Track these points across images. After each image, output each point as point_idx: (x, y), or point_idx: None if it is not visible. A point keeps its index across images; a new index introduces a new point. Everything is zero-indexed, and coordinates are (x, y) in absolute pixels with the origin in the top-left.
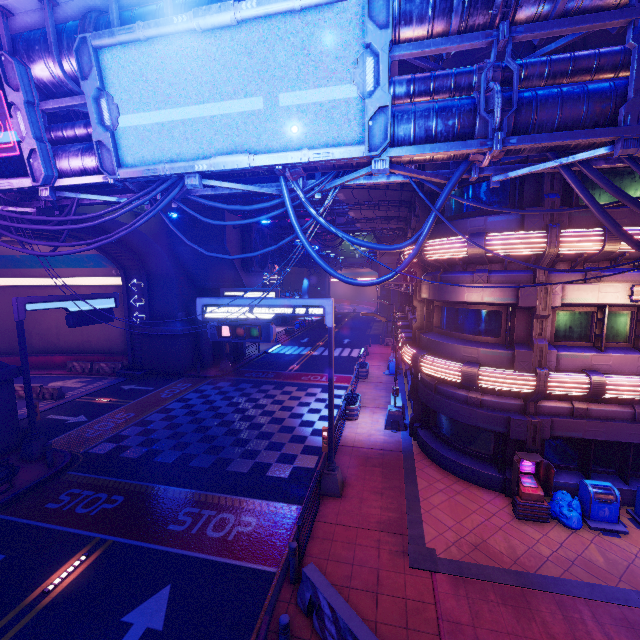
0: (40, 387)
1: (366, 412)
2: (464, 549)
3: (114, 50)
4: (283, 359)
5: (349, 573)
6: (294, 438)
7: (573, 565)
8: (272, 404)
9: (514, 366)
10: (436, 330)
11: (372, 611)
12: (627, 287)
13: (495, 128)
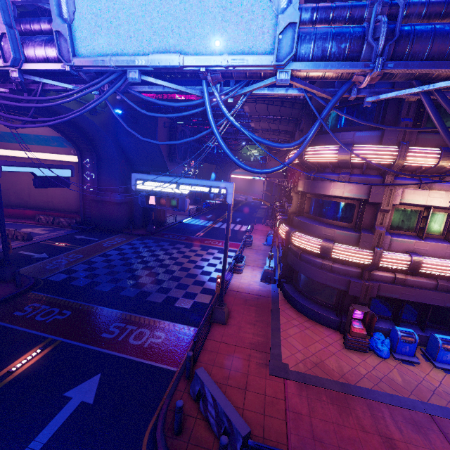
0: (14, 231)
1: (248, 269)
2: (308, 365)
3: None
4: (192, 228)
5: (227, 375)
6: (196, 282)
7: (381, 381)
8: (182, 258)
9: (359, 244)
10: (305, 215)
11: (241, 401)
12: (449, 195)
13: (378, 53)
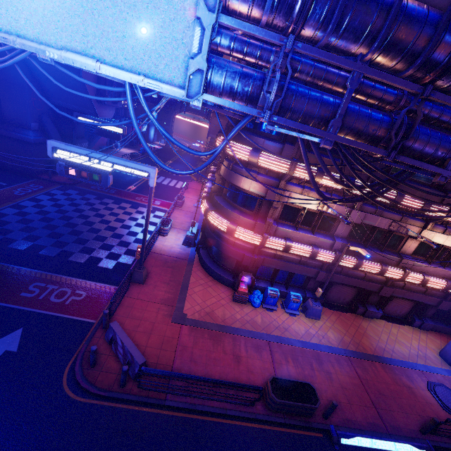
0: None
1: (174, 231)
2: (202, 314)
3: None
4: (124, 179)
5: (138, 324)
6: (121, 243)
7: (247, 323)
8: (109, 215)
9: (254, 230)
10: (223, 196)
11: (145, 342)
12: (318, 202)
13: (269, 105)
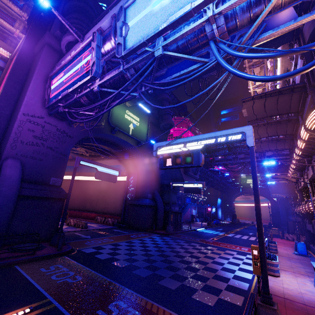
0: (79, 221)
1: (287, 274)
2: None
3: (132, 5)
4: (206, 234)
5: None
6: (217, 276)
7: None
8: (198, 252)
9: None
10: None
11: None
12: None
13: None
